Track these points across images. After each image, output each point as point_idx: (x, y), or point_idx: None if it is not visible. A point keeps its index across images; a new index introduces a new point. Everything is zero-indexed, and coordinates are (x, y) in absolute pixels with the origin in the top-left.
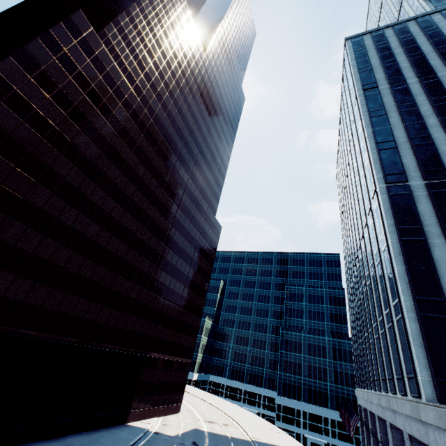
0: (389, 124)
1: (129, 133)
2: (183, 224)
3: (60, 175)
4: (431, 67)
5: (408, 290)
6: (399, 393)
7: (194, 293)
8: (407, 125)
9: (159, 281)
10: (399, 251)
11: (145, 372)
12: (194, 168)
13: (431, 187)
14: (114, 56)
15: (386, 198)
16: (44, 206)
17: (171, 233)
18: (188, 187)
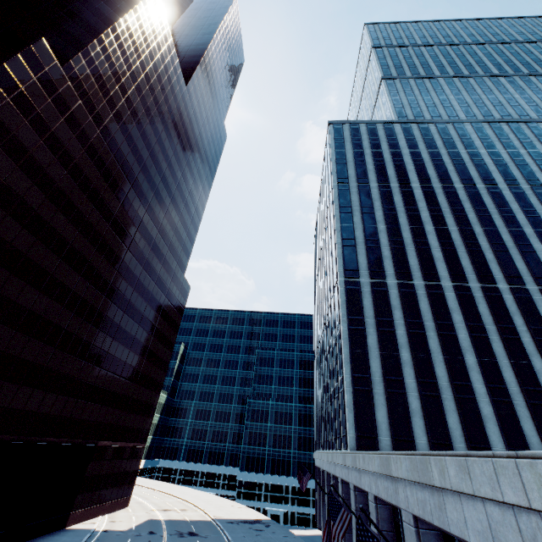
0: (353, 223)
1: (92, 184)
2: (147, 287)
3: (5, 241)
4: (387, 177)
5: (348, 369)
6: (338, 448)
7: (154, 367)
8: (365, 227)
9: (116, 357)
10: (347, 338)
11: (92, 465)
12: (165, 220)
13: (373, 285)
14: (80, 93)
15: (343, 291)
16: None
17: (132, 298)
18: (156, 243)
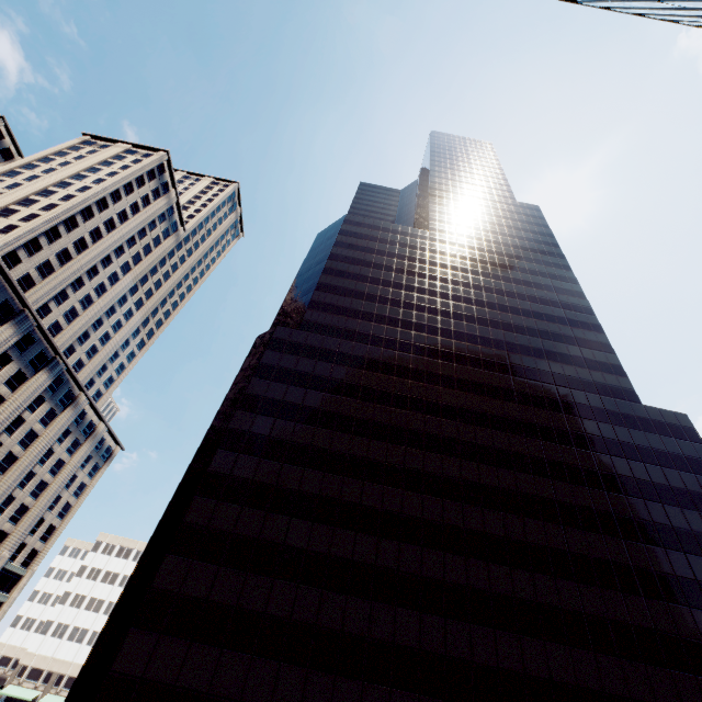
0: None
1: (375, 389)
2: (561, 460)
3: (313, 495)
4: None
5: None
6: None
7: None
8: None
9: (590, 615)
10: None
11: None
12: (513, 357)
13: None
14: (322, 331)
15: None
16: (308, 545)
17: (542, 491)
18: (522, 392)
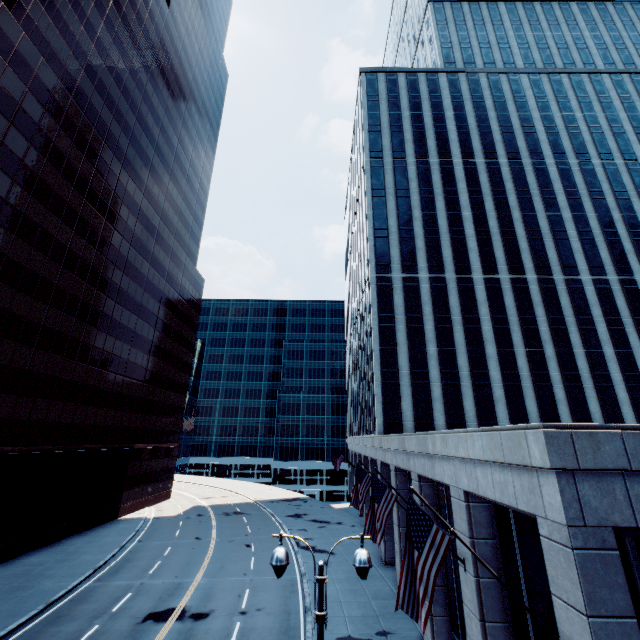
0: (386, 209)
1: (77, 171)
2: (158, 286)
3: (1, 254)
4: (427, 150)
5: (378, 366)
6: (368, 434)
7: (176, 370)
8: (399, 214)
9: (137, 364)
10: (377, 335)
11: (132, 465)
12: (166, 204)
13: (405, 280)
14: (40, 45)
15: (374, 288)
16: None
17: (144, 301)
18: (160, 233)
